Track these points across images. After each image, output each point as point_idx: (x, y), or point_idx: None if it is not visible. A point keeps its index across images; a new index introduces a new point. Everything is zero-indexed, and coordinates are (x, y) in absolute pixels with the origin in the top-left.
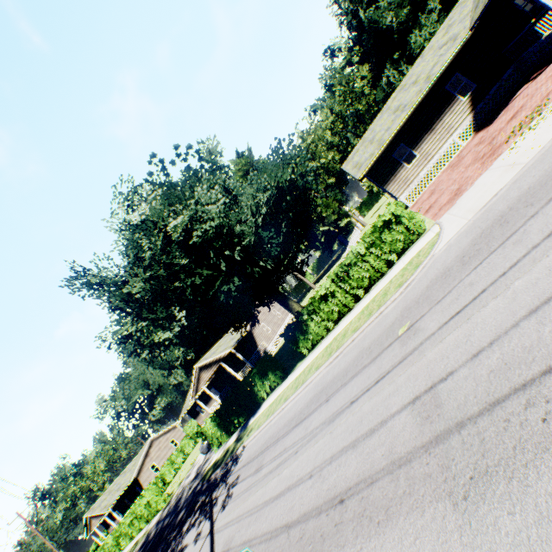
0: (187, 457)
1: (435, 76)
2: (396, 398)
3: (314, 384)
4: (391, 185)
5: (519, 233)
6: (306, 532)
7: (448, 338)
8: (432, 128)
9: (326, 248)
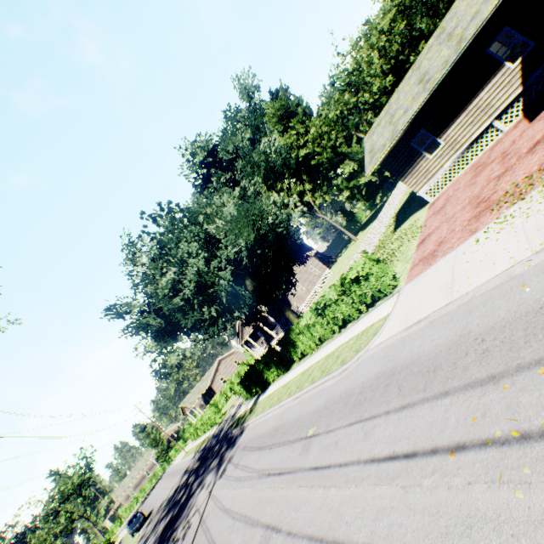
0: None
1: (466, 44)
2: (269, 509)
3: (281, 411)
4: (408, 179)
5: (373, 424)
6: None
7: (300, 490)
8: (463, 109)
9: (369, 199)
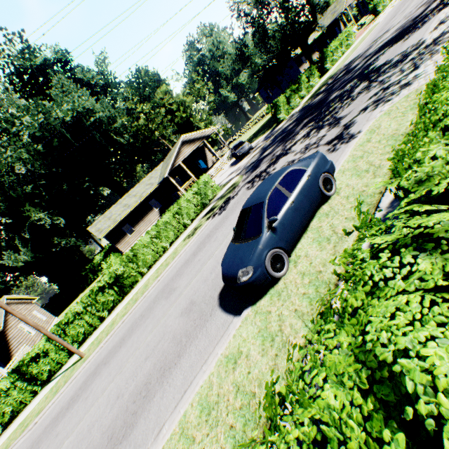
0: None
1: (315, 38)
2: None
3: (370, 37)
4: (301, 69)
5: None
6: None
7: None
8: None
9: None
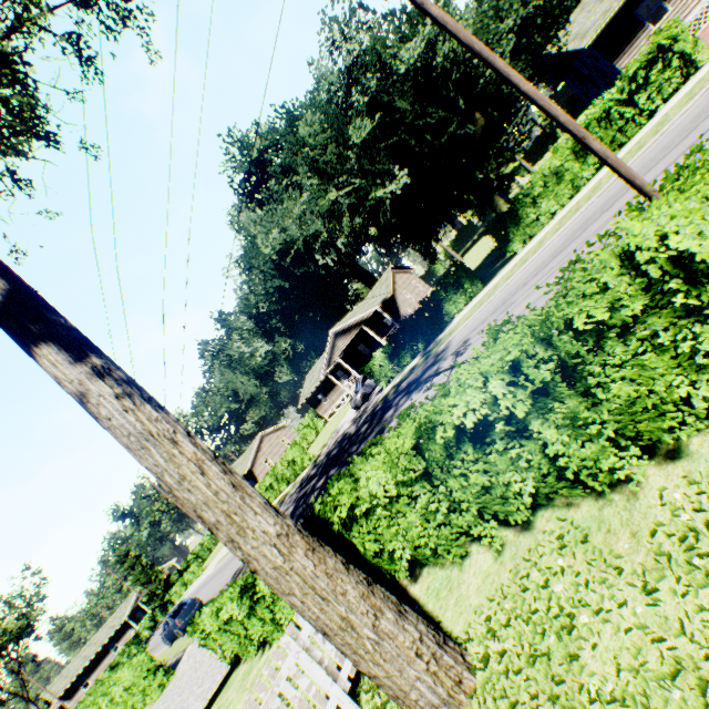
0: (311, 445)
1: None
2: None
3: (560, 237)
4: (623, 60)
5: None
6: None
7: None
8: None
9: (480, 207)
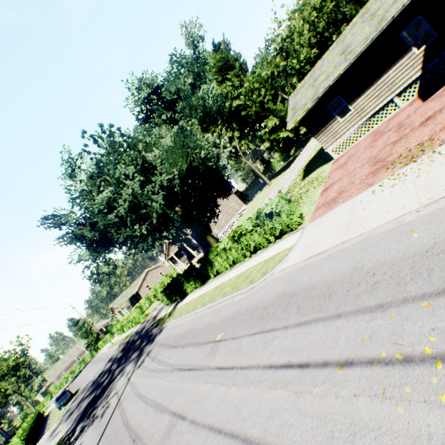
0: None
1: (386, 24)
2: (177, 399)
3: (195, 318)
4: (320, 136)
5: (273, 335)
6: (124, 440)
7: (206, 385)
8: (373, 83)
9: (285, 152)
